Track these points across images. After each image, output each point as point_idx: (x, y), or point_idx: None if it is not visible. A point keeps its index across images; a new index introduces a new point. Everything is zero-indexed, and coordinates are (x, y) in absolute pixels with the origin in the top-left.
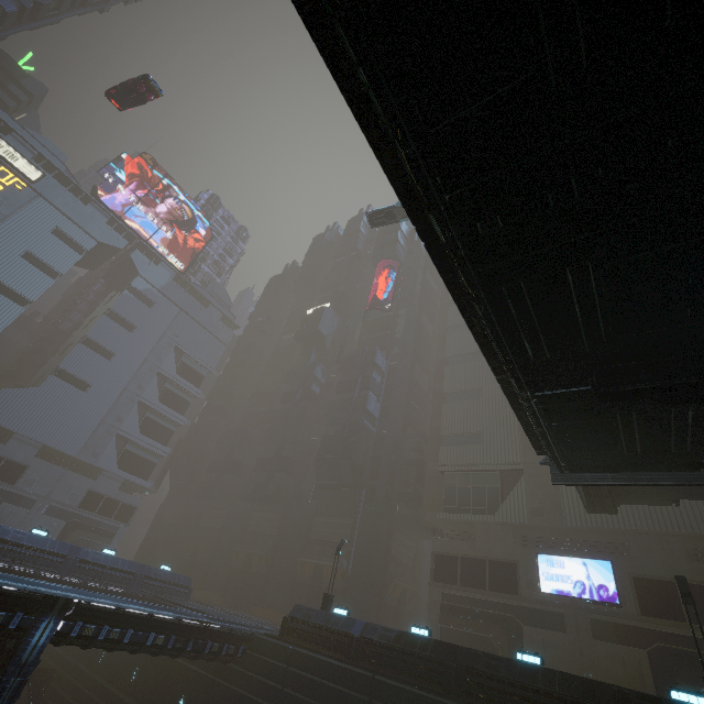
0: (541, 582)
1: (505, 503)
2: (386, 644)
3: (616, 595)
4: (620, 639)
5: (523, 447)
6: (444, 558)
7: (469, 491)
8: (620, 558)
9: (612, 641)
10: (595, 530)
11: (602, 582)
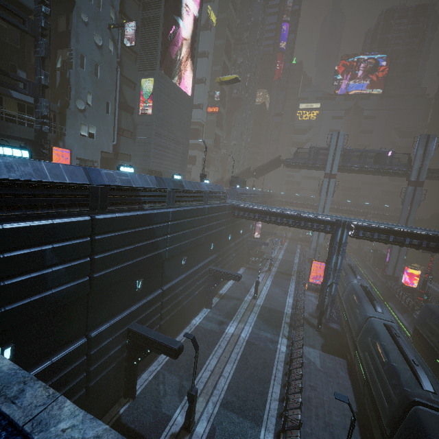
0: None
1: None
2: None
3: None
4: None
5: None
6: None
7: None
8: None
9: None
10: None
11: None
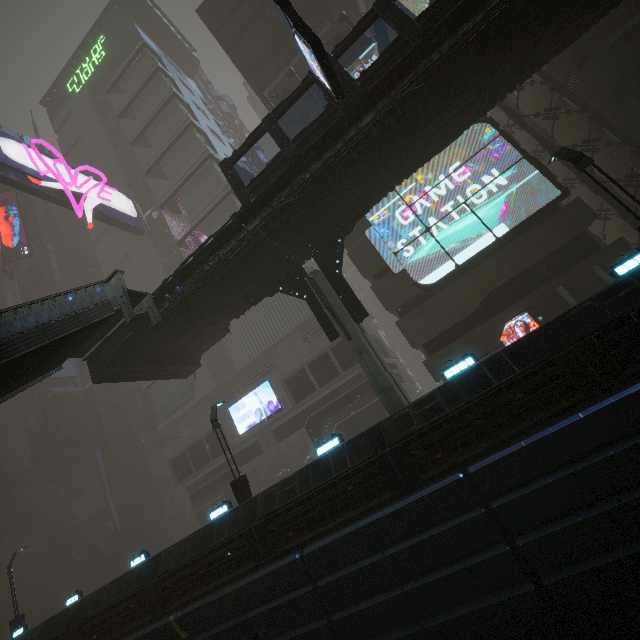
0: (238, 428)
1: (197, 383)
2: None
3: (278, 402)
4: (291, 431)
5: None
6: (178, 459)
7: (173, 390)
8: (273, 372)
9: (287, 436)
10: (253, 363)
11: (268, 399)
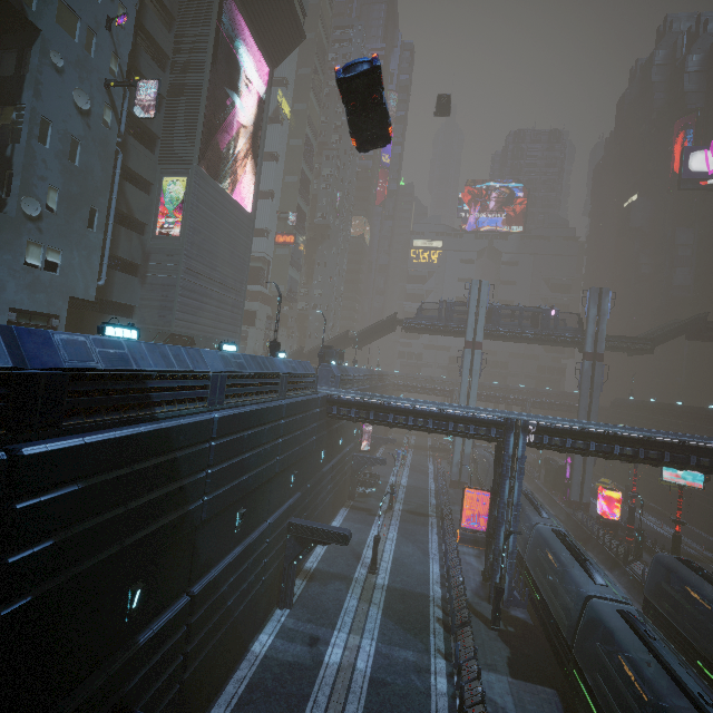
0: None
1: None
2: (636, 404)
3: None
4: None
5: None
6: None
7: None
8: None
9: None
10: None
11: None
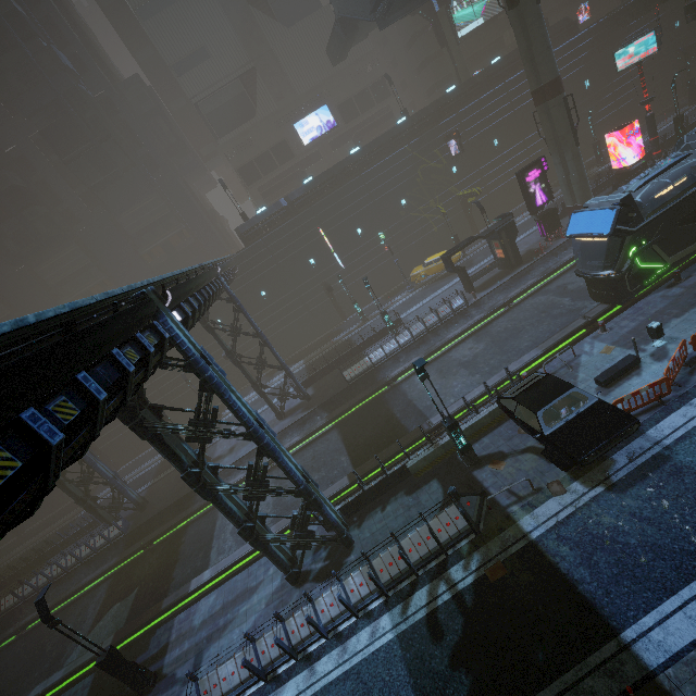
0: (303, 140)
1: (258, 102)
2: (305, 193)
3: (335, 122)
4: (343, 143)
5: (244, 45)
6: (245, 168)
7: (227, 109)
8: (329, 99)
9: (340, 147)
10: (314, 89)
11: (327, 119)
